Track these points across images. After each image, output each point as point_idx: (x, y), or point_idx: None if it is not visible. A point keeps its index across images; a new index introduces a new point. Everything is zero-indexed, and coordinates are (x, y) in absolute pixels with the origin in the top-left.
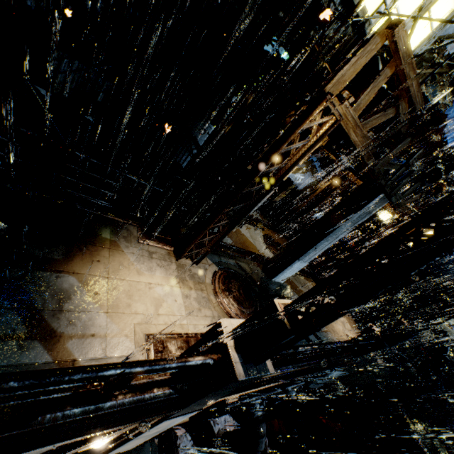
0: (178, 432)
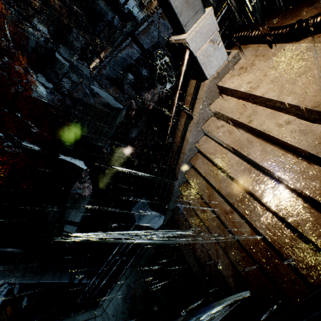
0: (133, 102)
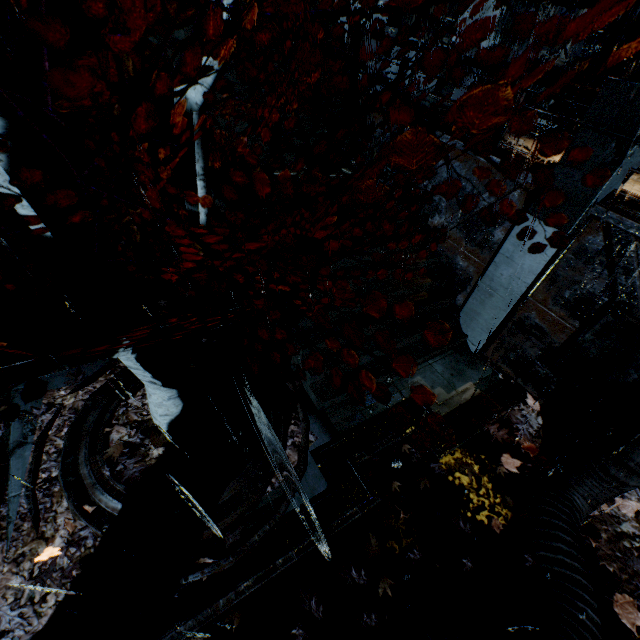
0: (529, 400)
